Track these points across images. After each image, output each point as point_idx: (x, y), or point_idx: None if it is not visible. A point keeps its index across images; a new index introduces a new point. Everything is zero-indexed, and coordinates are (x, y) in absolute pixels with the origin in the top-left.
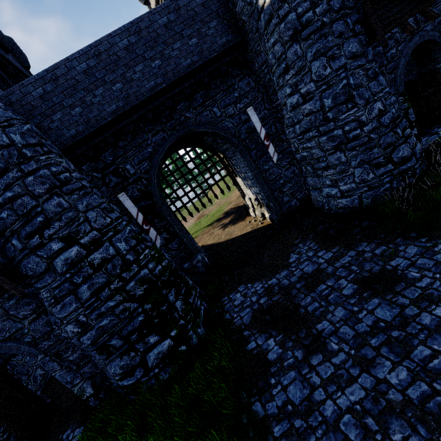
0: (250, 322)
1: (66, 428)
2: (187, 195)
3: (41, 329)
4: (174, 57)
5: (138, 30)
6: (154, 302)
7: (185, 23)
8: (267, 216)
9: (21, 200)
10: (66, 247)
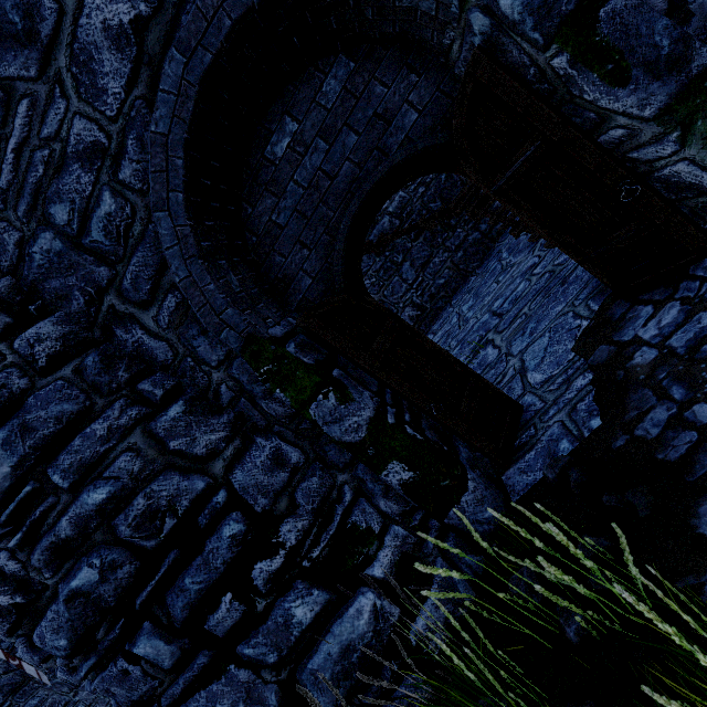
0: None
1: None
2: None
3: None
4: None
5: None
6: None
7: None
8: None
9: None
10: None
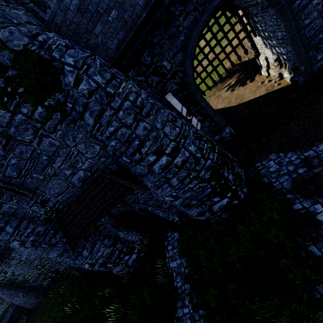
0: (291, 188)
1: (167, 232)
2: (205, 70)
3: (147, 196)
4: None
5: None
6: (216, 179)
7: None
8: (285, 76)
9: (120, 131)
10: (158, 157)
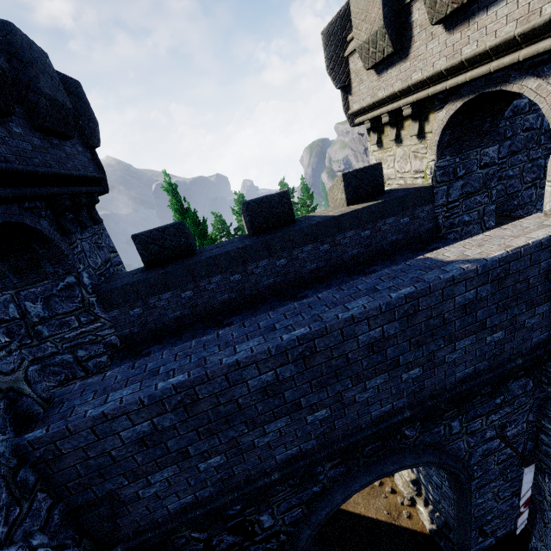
0: None
1: None
2: None
3: None
4: (449, 362)
5: (410, 311)
6: None
7: (499, 304)
8: (419, 508)
9: None
10: None
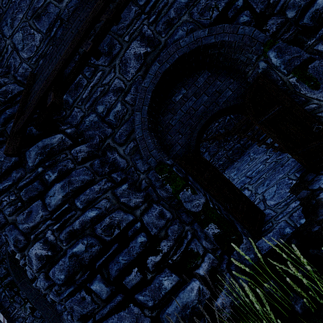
0: None
1: None
2: None
3: None
4: None
5: None
6: None
7: None
8: None
9: None
10: None
